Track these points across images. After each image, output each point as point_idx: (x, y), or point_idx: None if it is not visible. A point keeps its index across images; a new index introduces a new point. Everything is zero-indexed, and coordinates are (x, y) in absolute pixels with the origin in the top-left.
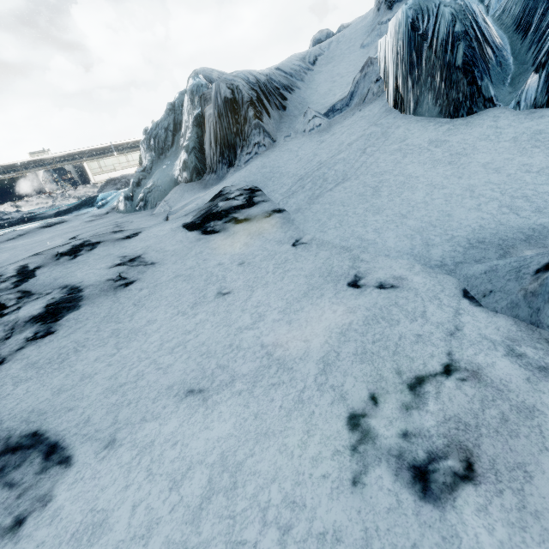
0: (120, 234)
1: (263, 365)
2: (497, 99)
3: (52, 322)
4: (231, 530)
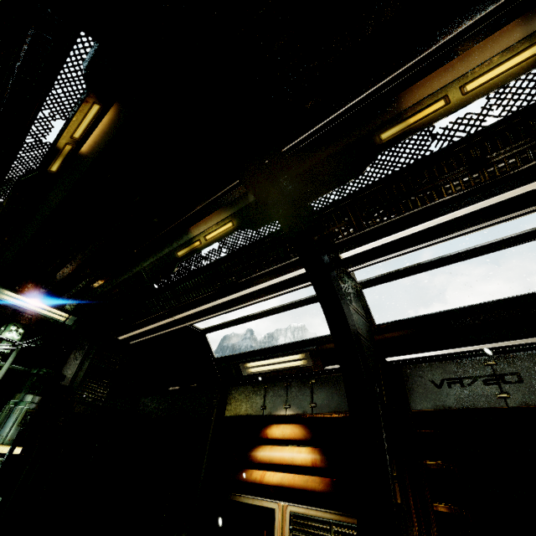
0: None
1: None
2: None
3: None
4: None
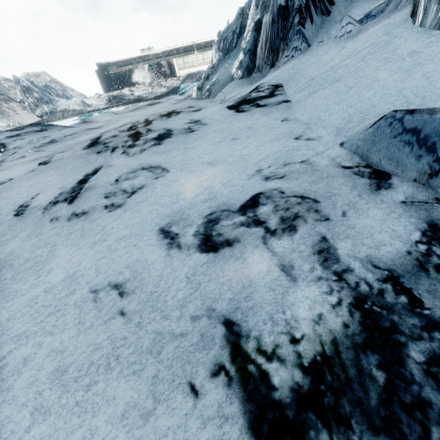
0: (192, 109)
1: (238, 159)
2: None
3: (161, 141)
4: (210, 184)
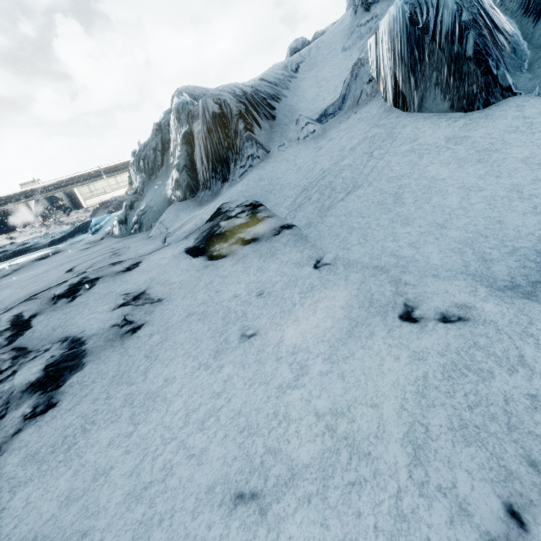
0: (119, 266)
1: (328, 449)
2: (516, 87)
3: (53, 389)
4: None
